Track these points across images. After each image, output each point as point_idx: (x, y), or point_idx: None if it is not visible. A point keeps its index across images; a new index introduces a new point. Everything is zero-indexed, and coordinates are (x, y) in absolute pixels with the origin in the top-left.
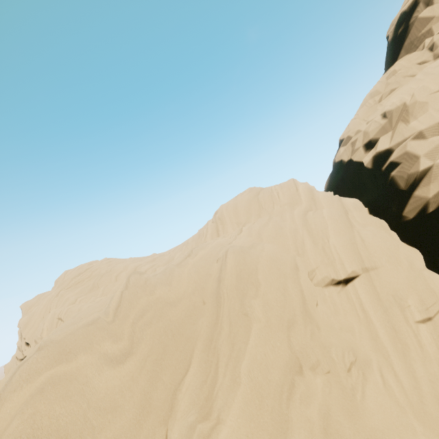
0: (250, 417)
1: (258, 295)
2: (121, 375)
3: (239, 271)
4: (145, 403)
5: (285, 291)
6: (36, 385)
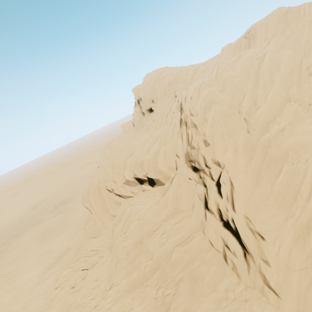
0: (269, 108)
1: (278, 74)
2: (223, 96)
3: (271, 62)
4: (231, 104)
5: (291, 73)
6: (207, 91)
